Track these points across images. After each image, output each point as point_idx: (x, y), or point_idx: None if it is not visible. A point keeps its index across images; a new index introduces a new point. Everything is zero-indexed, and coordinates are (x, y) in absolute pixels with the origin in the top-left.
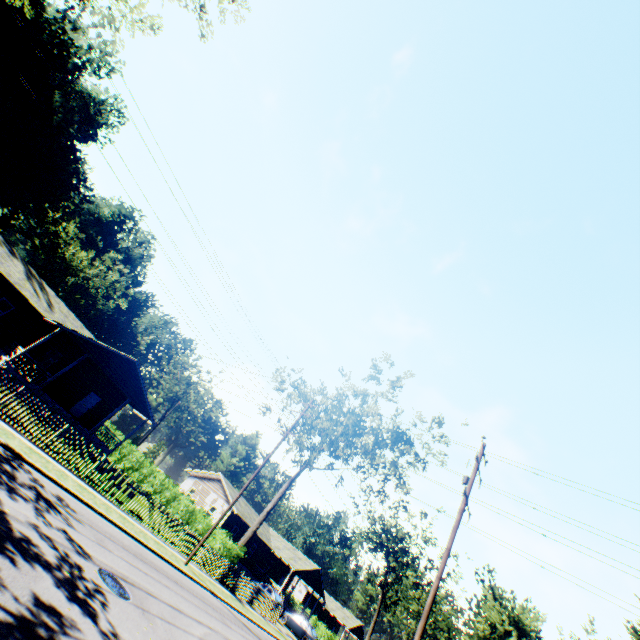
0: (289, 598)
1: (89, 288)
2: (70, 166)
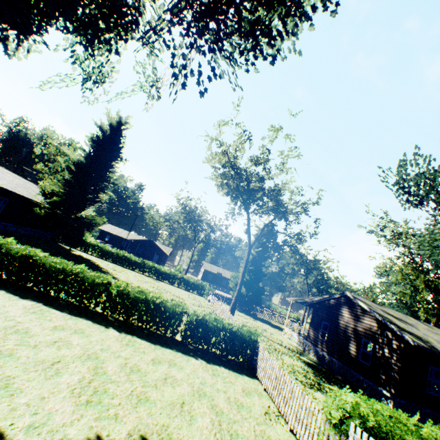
0: None
1: None
2: None
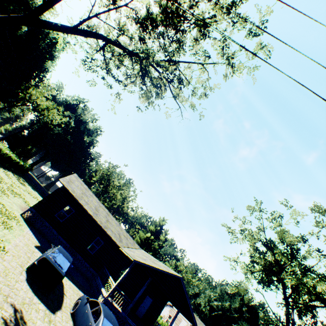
0: None
1: (40, 111)
2: (17, 32)
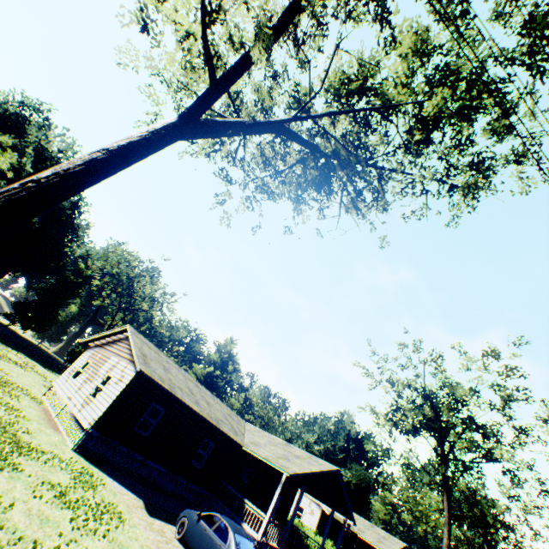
0: (295, 527)
1: None
2: None
